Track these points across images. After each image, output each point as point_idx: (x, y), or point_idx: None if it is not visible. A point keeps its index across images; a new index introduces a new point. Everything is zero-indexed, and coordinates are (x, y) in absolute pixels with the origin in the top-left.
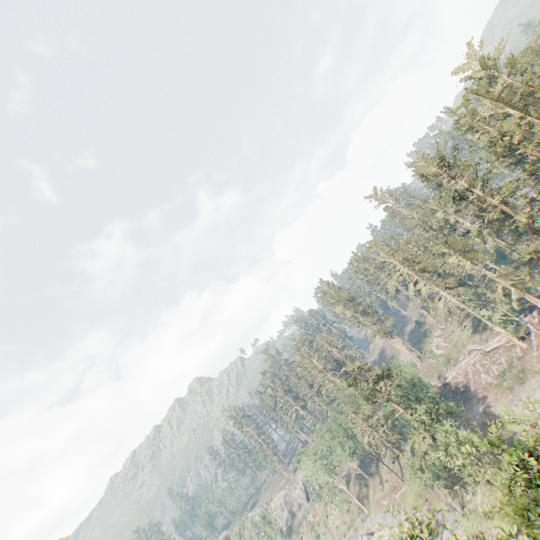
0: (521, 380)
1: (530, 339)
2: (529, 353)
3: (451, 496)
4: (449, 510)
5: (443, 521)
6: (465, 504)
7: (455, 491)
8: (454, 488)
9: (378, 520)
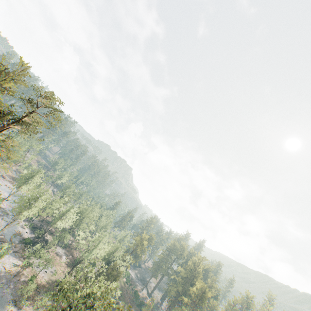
0: None
1: None
2: None
3: None
4: None
5: None
6: None
7: None
8: None
9: None
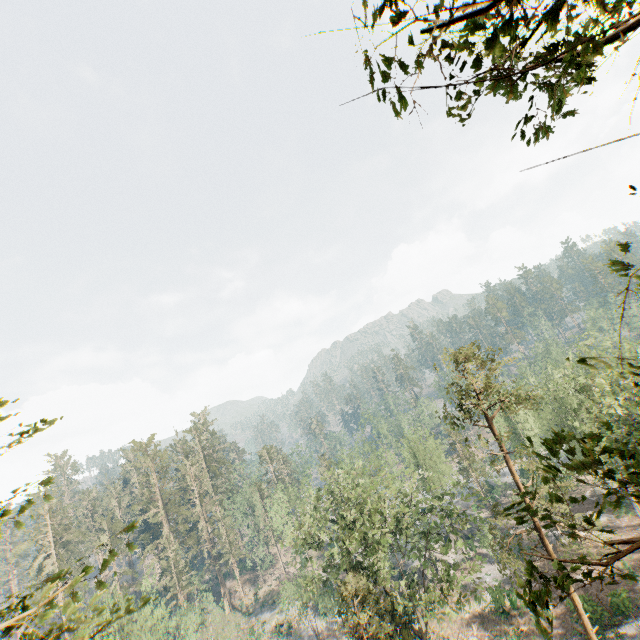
0: None
1: None
2: None
3: None
4: None
5: None
6: None
7: None
8: None
9: None
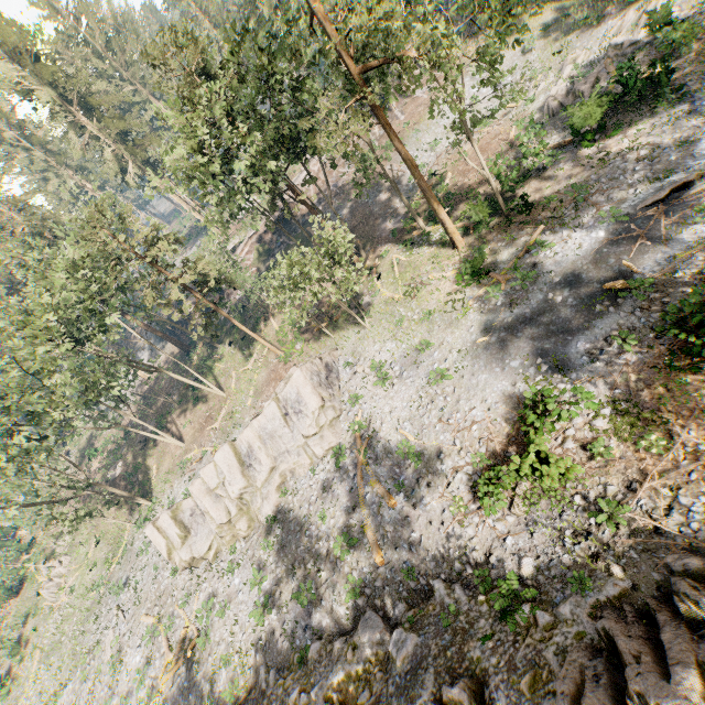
0: (402, 137)
1: (393, 105)
2: (395, 123)
3: (333, 334)
4: (337, 348)
5: (334, 365)
6: (366, 315)
7: (336, 324)
8: (333, 321)
9: (182, 491)
